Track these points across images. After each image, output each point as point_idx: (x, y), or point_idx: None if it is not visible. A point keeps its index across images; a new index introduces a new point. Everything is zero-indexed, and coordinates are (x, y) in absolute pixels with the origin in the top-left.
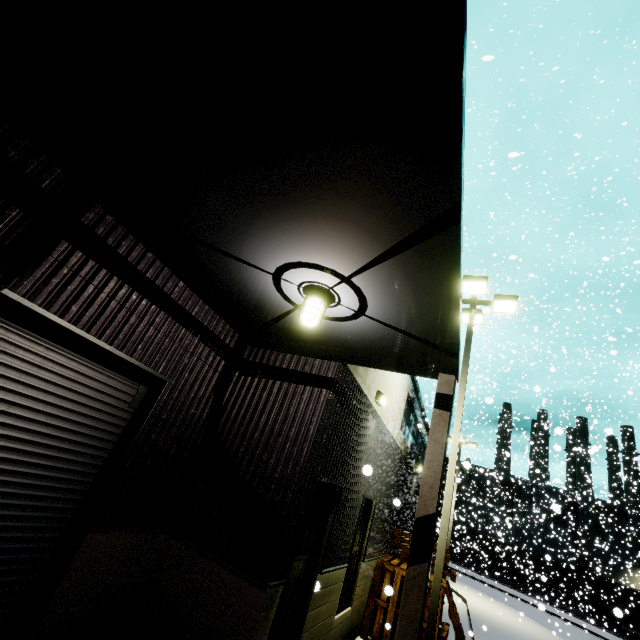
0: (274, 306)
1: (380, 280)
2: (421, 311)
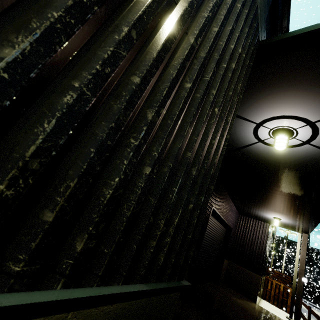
0: (260, 215)
1: (296, 222)
2: (304, 226)
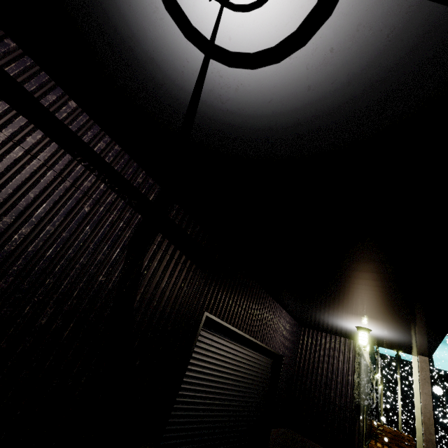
0: (332, 324)
1: (400, 333)
2: (417, 342)
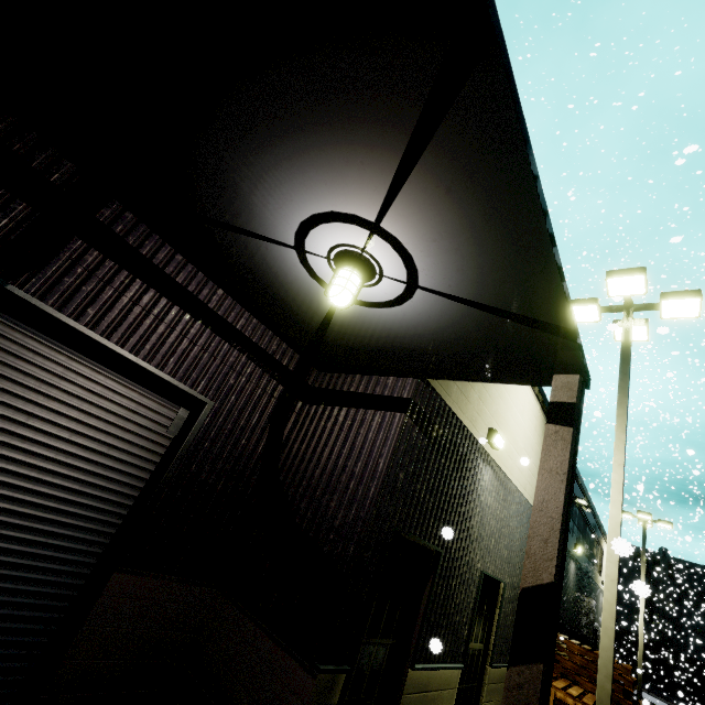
0: (315, 301)
1: (417, 214)
2: (491, 257)
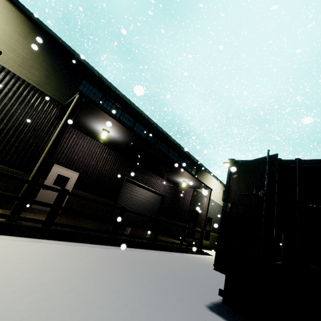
0: (179, 182)
1: (191, 180)
2: (198, 183)
